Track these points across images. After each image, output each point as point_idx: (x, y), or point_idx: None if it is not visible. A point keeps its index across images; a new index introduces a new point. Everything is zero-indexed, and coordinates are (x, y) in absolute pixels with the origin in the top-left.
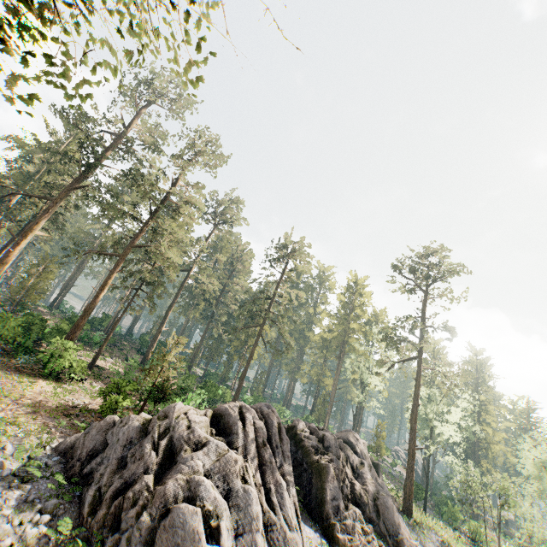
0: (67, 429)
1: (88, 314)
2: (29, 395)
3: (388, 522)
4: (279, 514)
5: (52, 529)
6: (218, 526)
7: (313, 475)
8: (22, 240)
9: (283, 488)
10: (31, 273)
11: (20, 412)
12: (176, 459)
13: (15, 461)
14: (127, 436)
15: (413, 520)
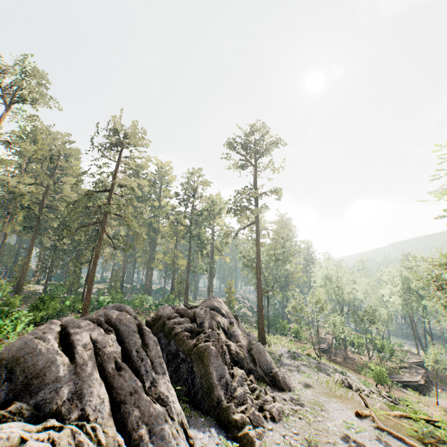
0: None
1: None
2: None
3: (263, 365)
4: None
5: None
6: None
7: (193, 363)
8: None
9: (162, 420)
10: None
11: None
12: None
13: None
14: None
15: (267, 346)
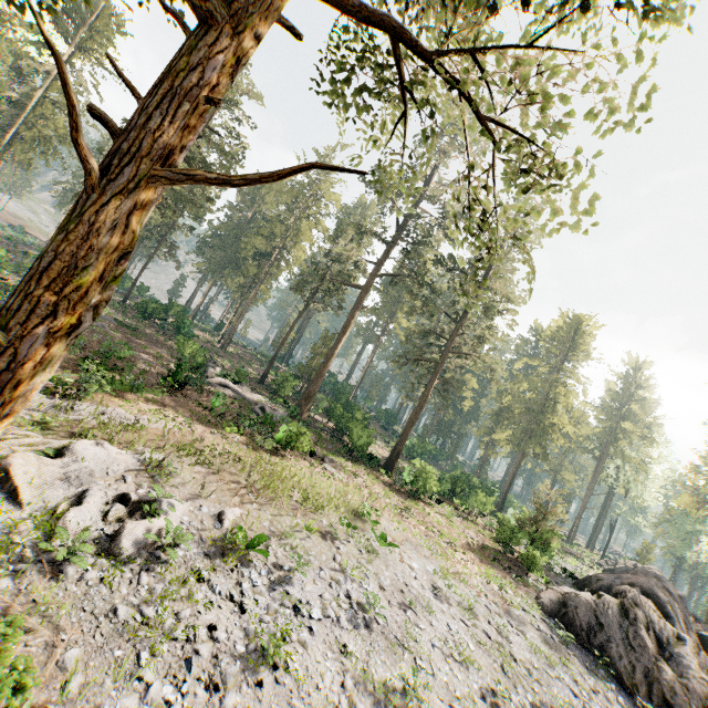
0: (515, 581)
1: (413, 424)
2: (449, 532)
3: None
4: None
5: (637, 702)
6: None
7: None
8: (342, 337)
9: None
10: (316, 352)
11: (477, 560)
12: (668, 650)
13: (541, 624)
14: (614, 618)
15: None
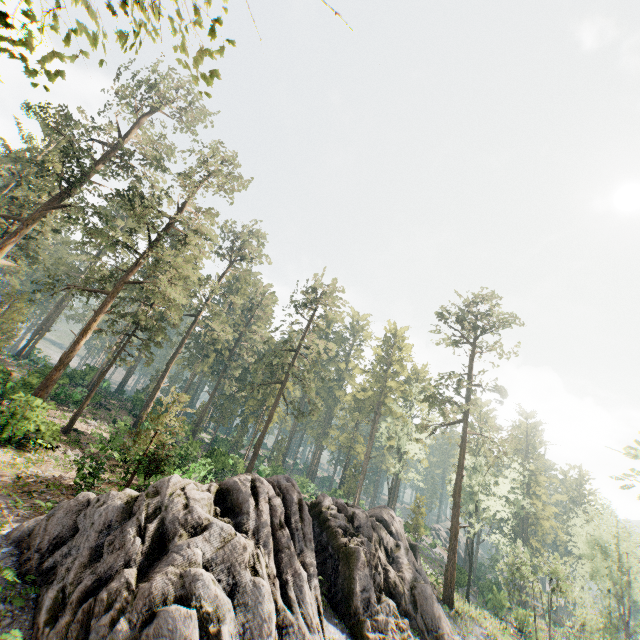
0: (26, 510)
1: (64, 364)
2: None
3: (427, 615)
4: (298, 611)
5: None
6: (218, 633)
7: (340, 562)
8: None
9: (303, 579)
10: None
11: None
12: (168, 547)
13: None
14: (105, 518)
15: (454, 610)
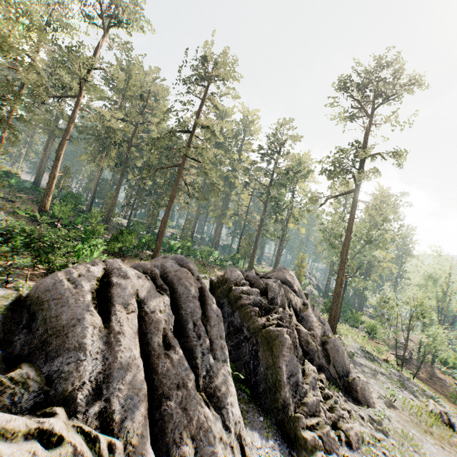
0: None
1: None
2: None
3: (338, 365)
4: None
5: None
6: None
7: (259, 347)
8: None
9: (214, 438)
10: None
11: None
12: None
13: None
14: None
15: (337, 336)
